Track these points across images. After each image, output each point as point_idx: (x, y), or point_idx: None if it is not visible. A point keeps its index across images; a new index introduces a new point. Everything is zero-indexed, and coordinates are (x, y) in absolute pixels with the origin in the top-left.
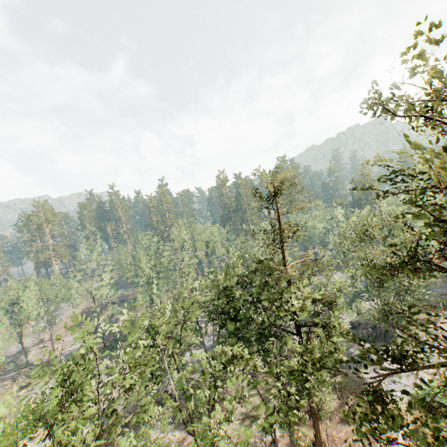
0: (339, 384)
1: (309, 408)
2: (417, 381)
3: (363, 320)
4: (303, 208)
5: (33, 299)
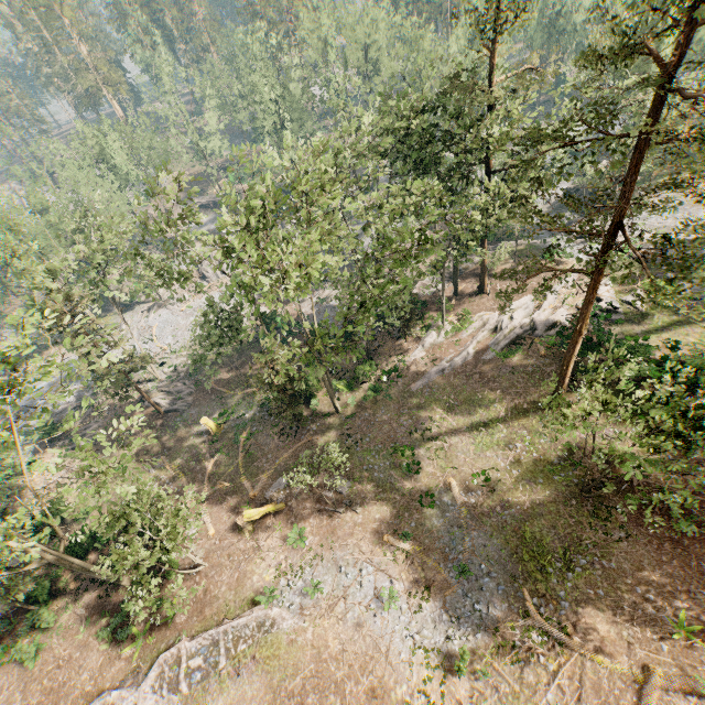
0: (520, 252)
1: (480, 270)
2: None
3: (584, 186)
4: None
5: (123, 155)
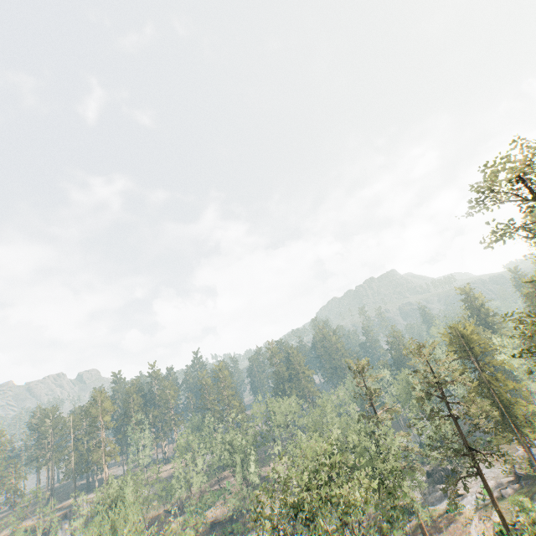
0: (431, 514)
1: (416, 533)
2: (476, 494)
3: (434, 466)
4: (378, 378)
5: (131, 498)
